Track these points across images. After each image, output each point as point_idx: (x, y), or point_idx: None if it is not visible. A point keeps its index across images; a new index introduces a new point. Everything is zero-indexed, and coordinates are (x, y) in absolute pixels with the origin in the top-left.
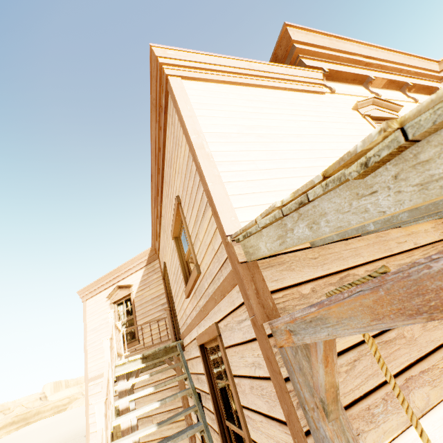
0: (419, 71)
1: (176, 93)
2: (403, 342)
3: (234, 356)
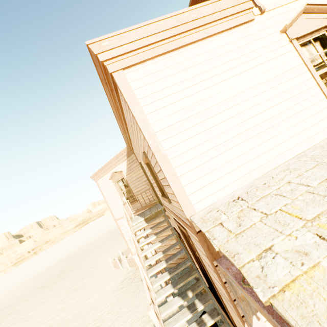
0: None
1: (125, 95)
2: None
3: (198, 249)
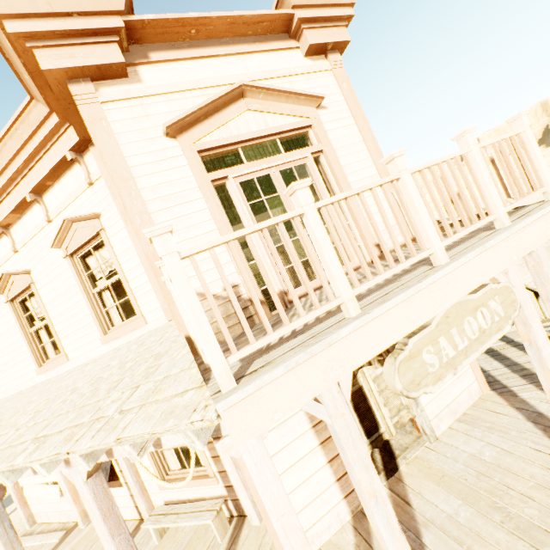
0: (26, 155)
1: None
2: None
3: None
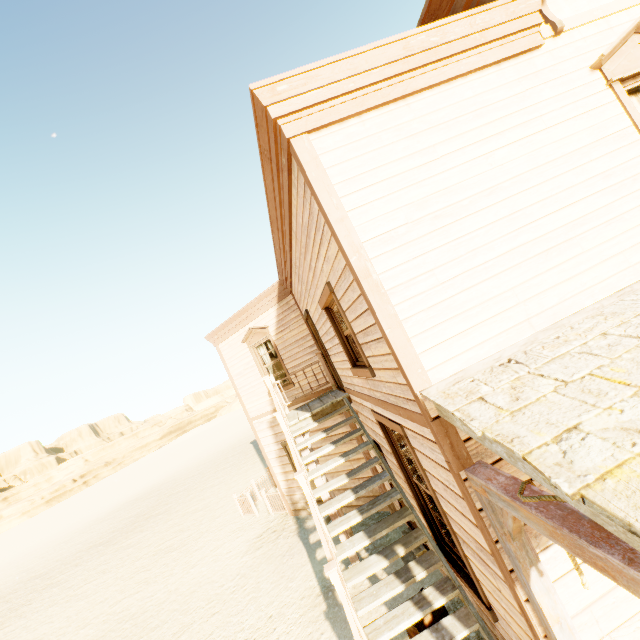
0: None
1: (311, 177)
2: None
3: (425, 460)
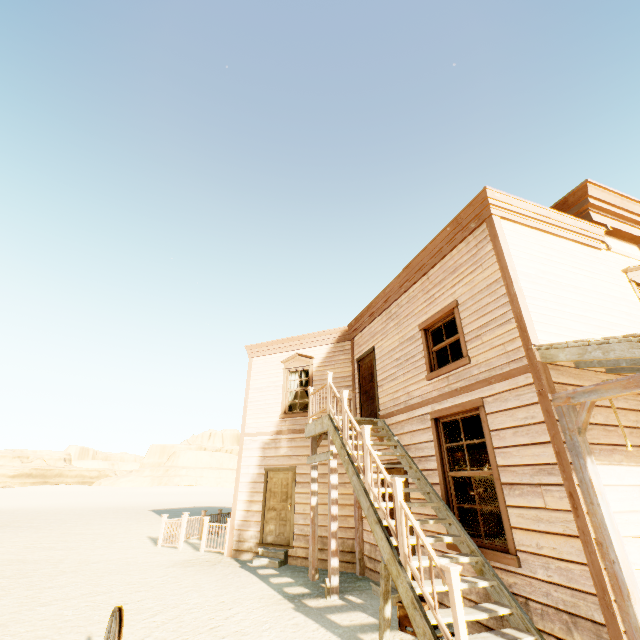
0: None
1: (498, 232)
2: (616, 434)
3: (499, 417)
